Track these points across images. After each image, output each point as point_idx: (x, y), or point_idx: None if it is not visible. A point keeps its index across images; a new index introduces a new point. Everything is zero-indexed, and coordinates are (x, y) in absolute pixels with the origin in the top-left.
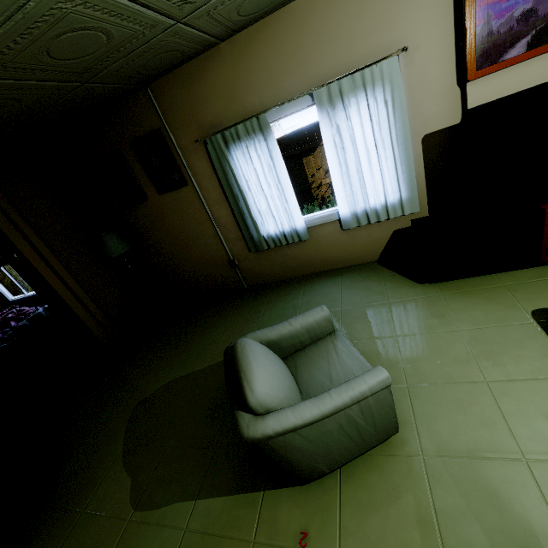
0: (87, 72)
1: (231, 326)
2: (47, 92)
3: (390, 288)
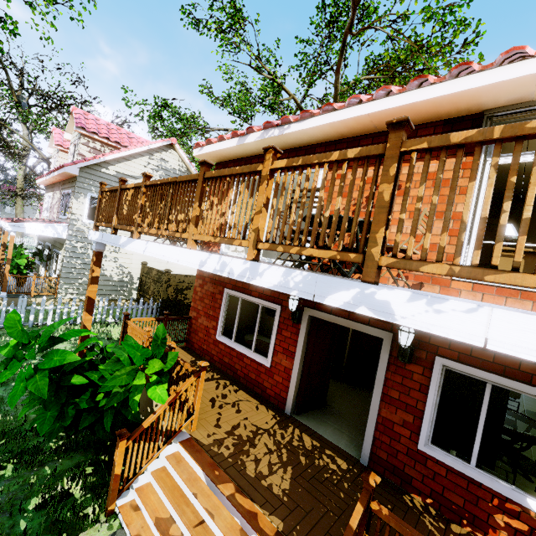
0: None
1: None
2: None
3: None
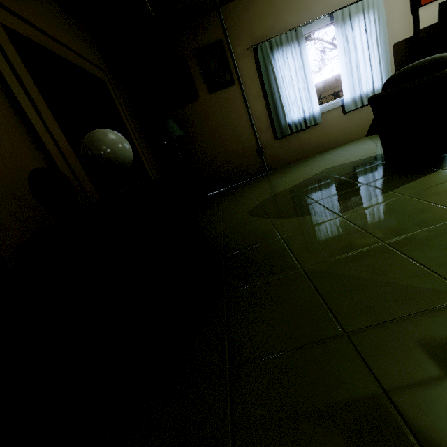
0: None
1: (284, 177)
2: None
3: None
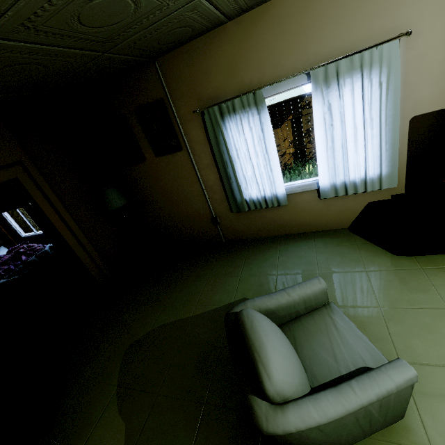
0: (109, 42)
1: (213, 278)
2: (71, 59)
3: (365, 257)
